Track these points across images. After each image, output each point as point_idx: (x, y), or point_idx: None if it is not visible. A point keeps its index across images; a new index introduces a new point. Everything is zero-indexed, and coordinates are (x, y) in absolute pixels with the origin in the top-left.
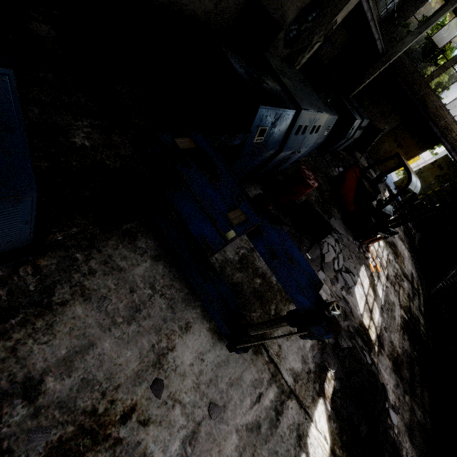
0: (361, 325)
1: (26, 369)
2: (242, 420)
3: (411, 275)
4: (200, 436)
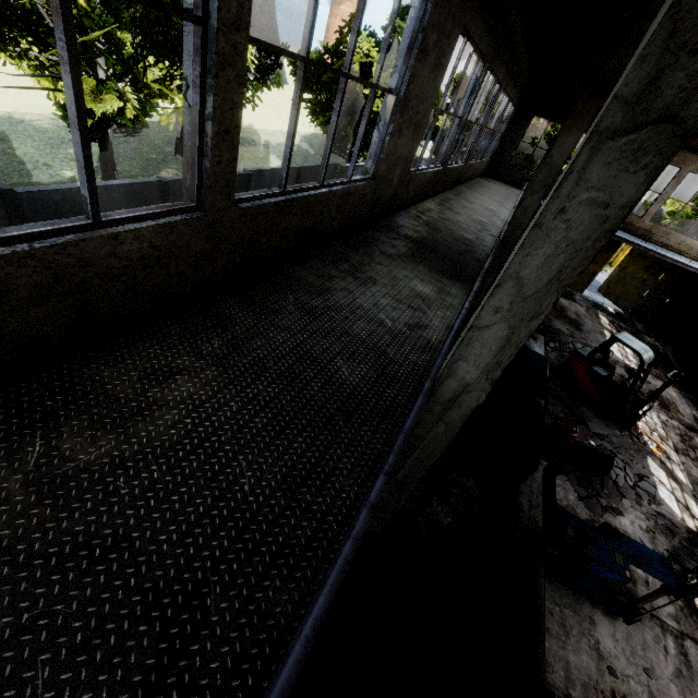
0: (689, 532)
1: (559, 690)
2: (668, 671)
3: (696, 421)
4: (654, 693)
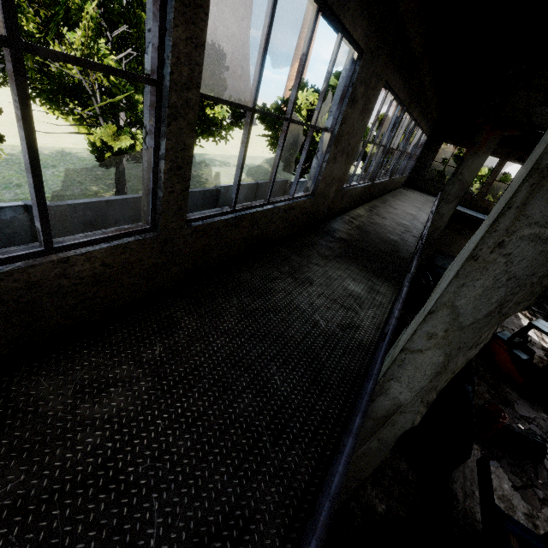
0: None
1: None
2: None
3: None
4: None
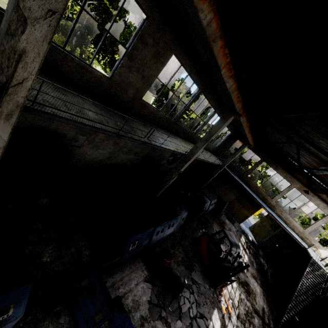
0: None
1: None
2: None
3: (262, 311)
4: None
